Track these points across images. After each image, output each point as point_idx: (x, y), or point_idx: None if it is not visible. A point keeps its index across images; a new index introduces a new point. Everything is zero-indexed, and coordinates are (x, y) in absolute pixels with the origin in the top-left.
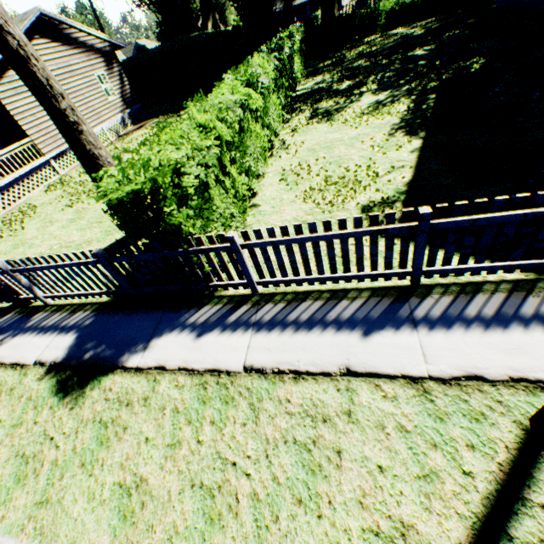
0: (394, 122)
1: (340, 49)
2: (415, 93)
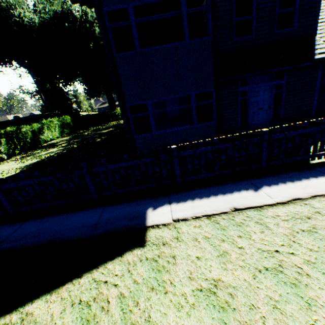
0: (33, 162)
1: (98, 125)
2: (66, 149)
